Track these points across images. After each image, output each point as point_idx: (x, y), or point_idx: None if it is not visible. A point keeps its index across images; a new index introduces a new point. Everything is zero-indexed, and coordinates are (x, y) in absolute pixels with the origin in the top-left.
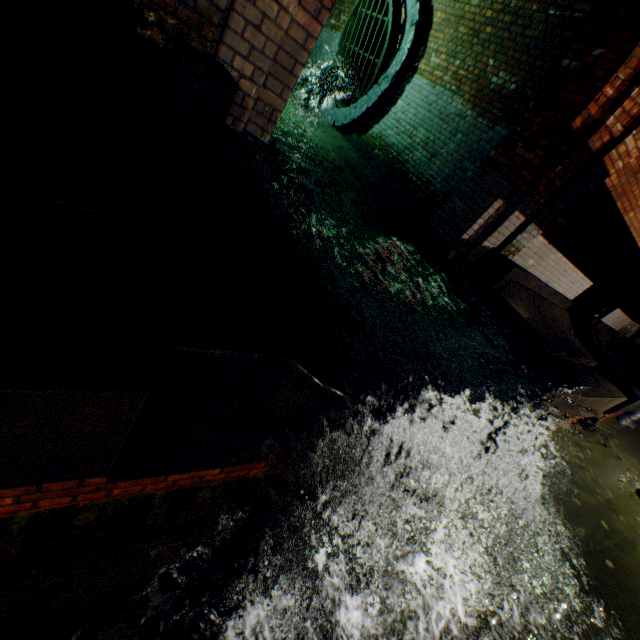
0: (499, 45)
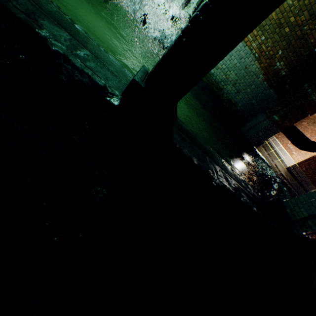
0: (288, 45)
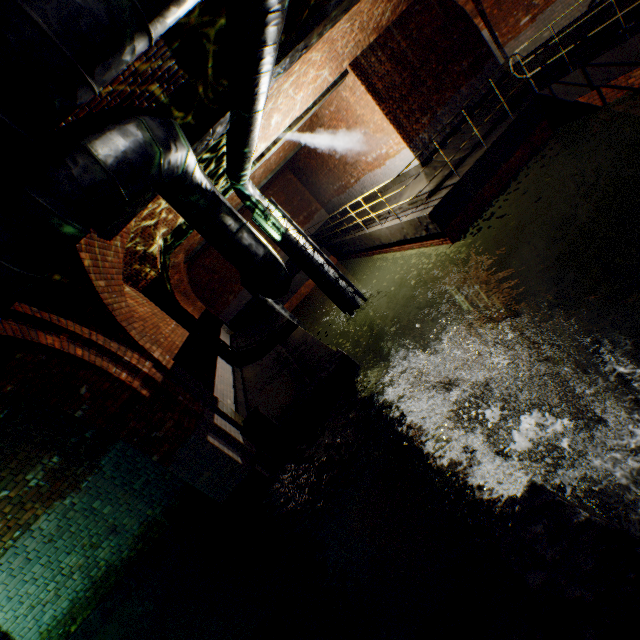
0: None
